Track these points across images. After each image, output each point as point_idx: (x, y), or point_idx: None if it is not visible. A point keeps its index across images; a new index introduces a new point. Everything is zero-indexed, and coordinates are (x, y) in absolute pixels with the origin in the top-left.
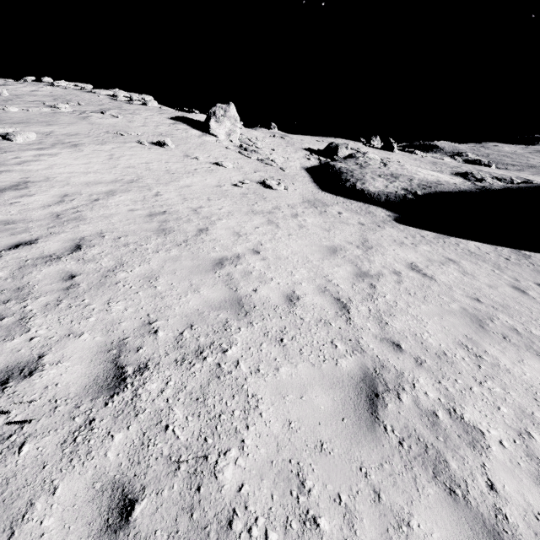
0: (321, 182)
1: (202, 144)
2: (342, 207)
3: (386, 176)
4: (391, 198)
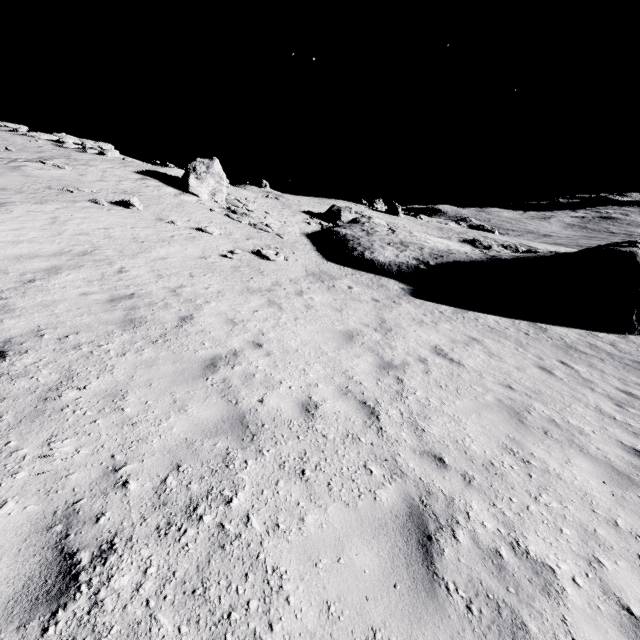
0: (326, 251)
1: (180, 205)
2: (352, 280)
3: (395, 245)
4: (403, 269)
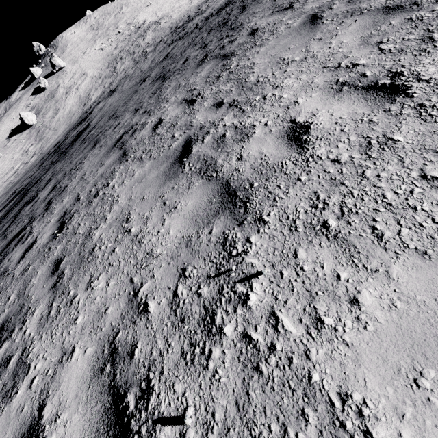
0: None
1: None
2: None
3: None
4: None
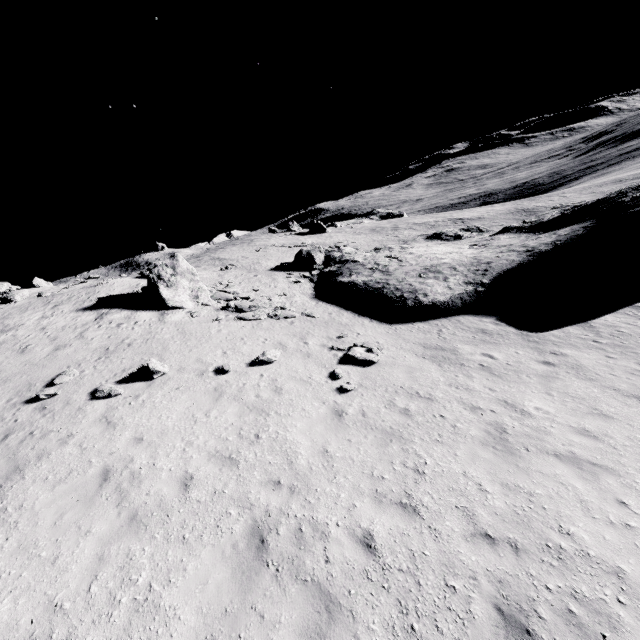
0: (362, 310)
1: (185, 333)
2: (460, 341)
3: (427, 275)
4: (466, 300)
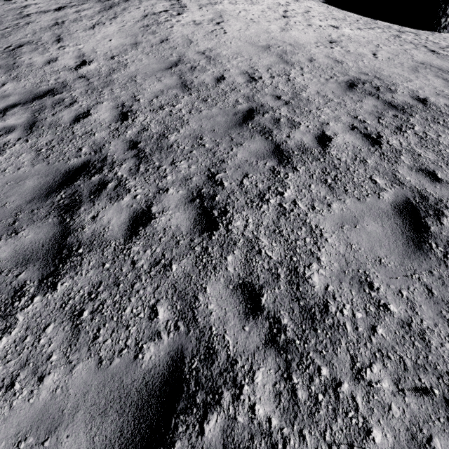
0: None
1: None
2: None
3: None
4: None
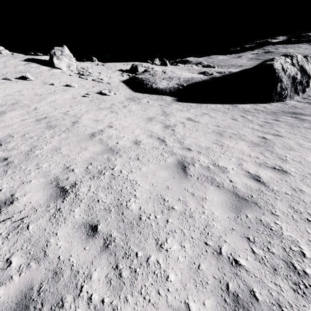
0: (133, 88)
1: (53, 75)
2: (148, 98)
3: (166, 79)
4: (172, 90)
